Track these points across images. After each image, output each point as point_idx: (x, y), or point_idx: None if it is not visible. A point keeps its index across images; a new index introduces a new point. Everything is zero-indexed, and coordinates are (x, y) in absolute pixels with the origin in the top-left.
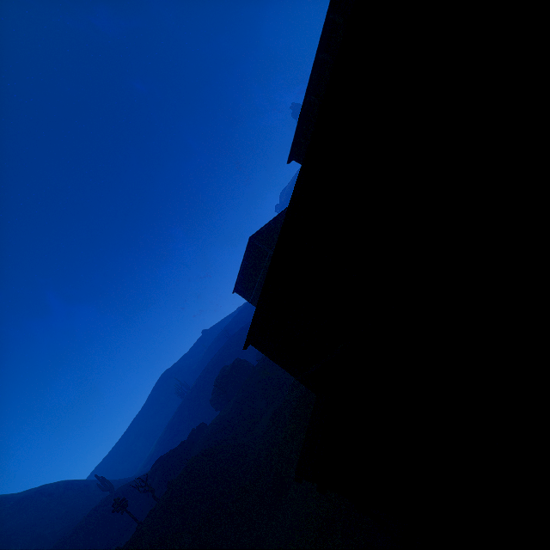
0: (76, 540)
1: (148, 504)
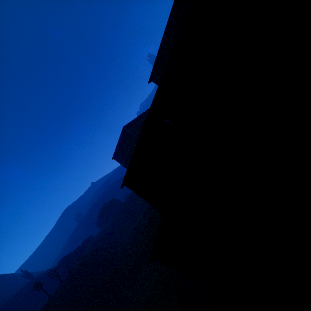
0: (7, 310)
1: (55, 284)
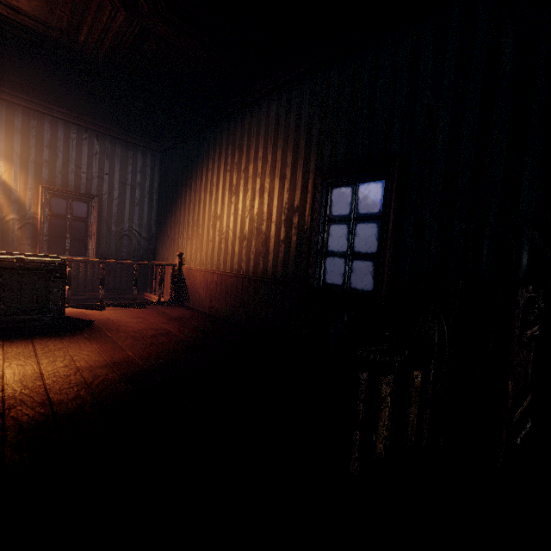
0: None
1: None
